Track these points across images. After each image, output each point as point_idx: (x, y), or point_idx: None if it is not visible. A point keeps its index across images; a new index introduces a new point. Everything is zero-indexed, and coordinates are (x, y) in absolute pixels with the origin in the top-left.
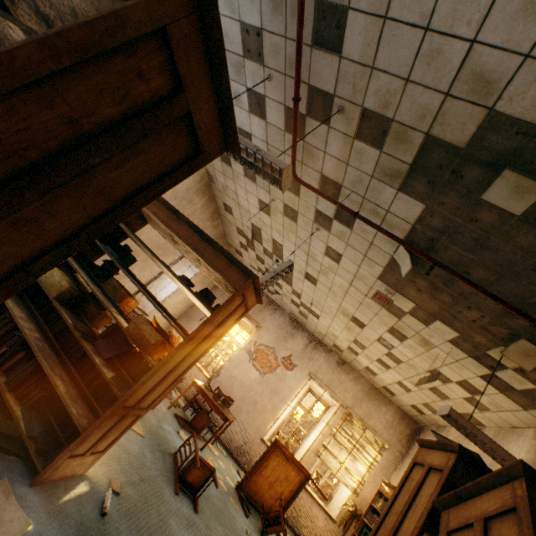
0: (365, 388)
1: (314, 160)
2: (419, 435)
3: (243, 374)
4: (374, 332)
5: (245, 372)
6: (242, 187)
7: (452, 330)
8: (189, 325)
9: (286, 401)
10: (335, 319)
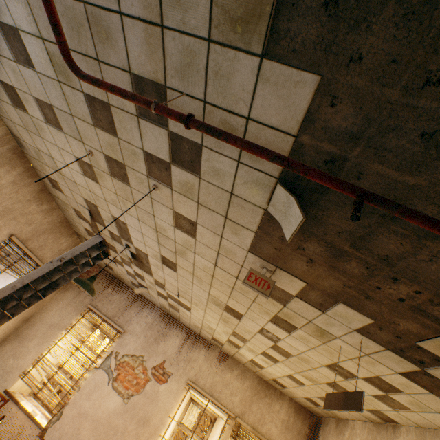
0: (253, 383)
1: (112, 44)
2: (319, 433)
3: (98, 407)
4: (255, 323)
5: (102, 402)
6: (52, 143)
7: (363, 315)
8: (21, 348)
9: (158, 432)
10: (207, 310)
